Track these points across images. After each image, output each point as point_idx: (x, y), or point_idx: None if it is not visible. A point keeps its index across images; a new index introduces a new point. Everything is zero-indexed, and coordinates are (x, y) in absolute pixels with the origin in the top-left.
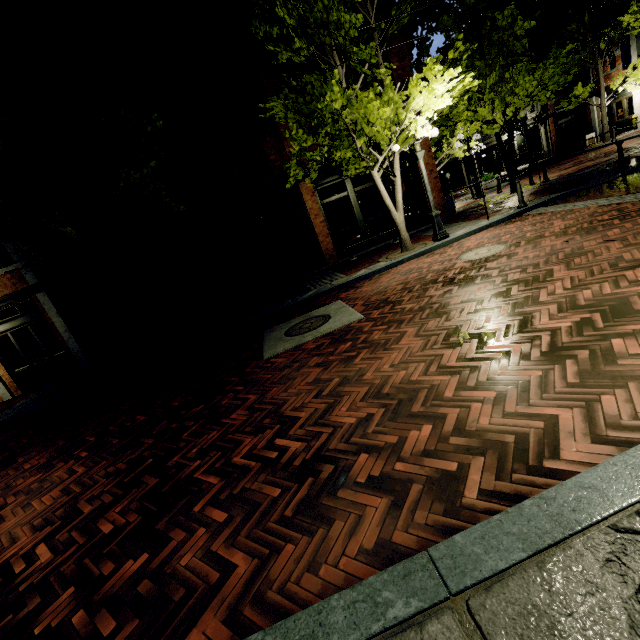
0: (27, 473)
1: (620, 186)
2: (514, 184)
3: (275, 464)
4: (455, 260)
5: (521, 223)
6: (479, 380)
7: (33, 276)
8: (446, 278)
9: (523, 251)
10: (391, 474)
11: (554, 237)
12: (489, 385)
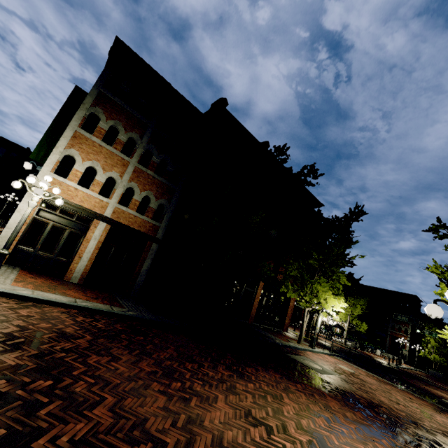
0: (286, 380)
1: (360, 366)
2: (308, 334)
3: (402, 418)
4: (338, 365)
5: (340, 361)
6: (419, 416)
7: (162, 235)
8: (349, 373)
9: (365, 377)
10: (433, 430)
11: (368, 377)
12: (423, 418)
